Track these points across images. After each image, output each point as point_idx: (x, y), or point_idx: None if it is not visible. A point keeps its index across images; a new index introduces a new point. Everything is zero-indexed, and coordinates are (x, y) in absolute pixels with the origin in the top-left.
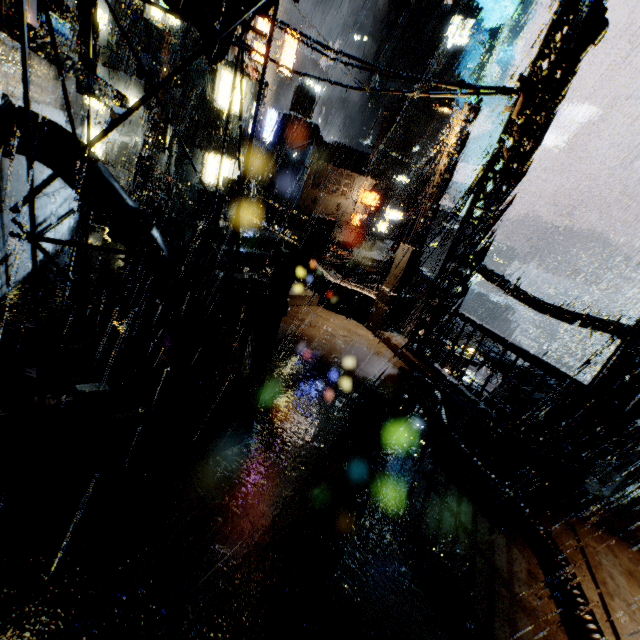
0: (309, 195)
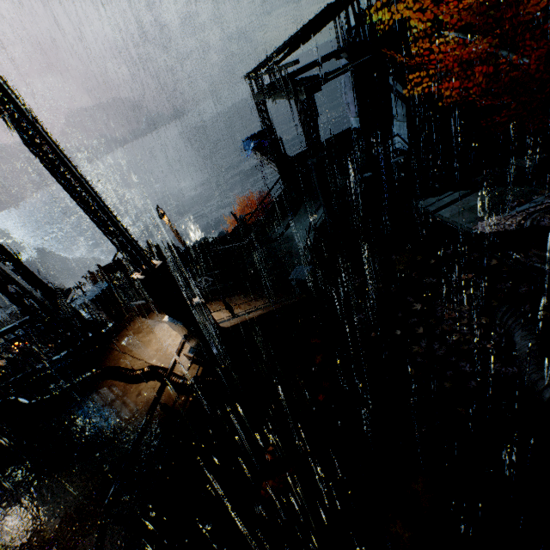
0: None
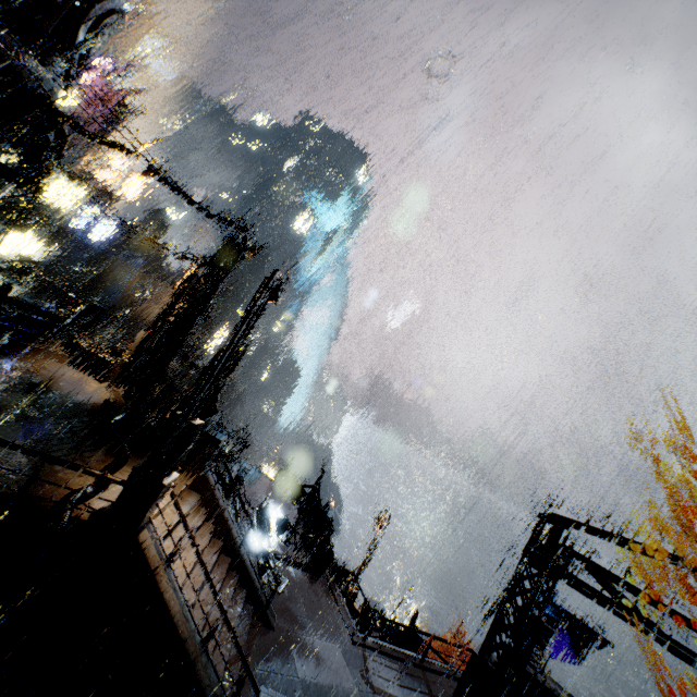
0: (127, 299)
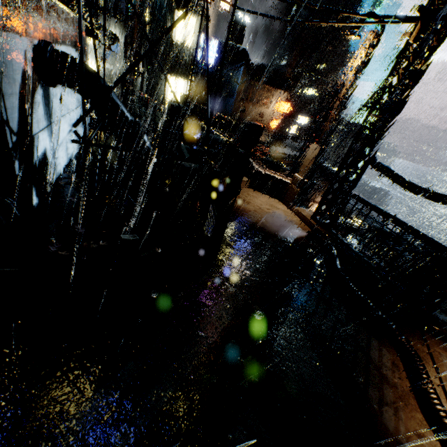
0: (240, 106)
